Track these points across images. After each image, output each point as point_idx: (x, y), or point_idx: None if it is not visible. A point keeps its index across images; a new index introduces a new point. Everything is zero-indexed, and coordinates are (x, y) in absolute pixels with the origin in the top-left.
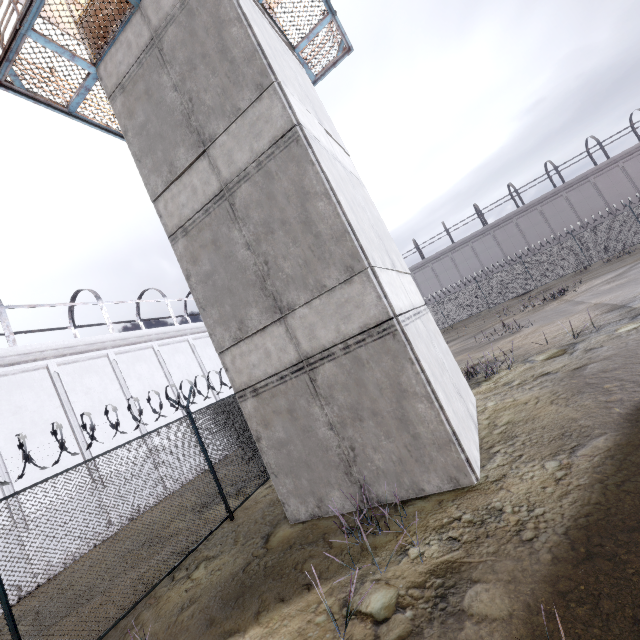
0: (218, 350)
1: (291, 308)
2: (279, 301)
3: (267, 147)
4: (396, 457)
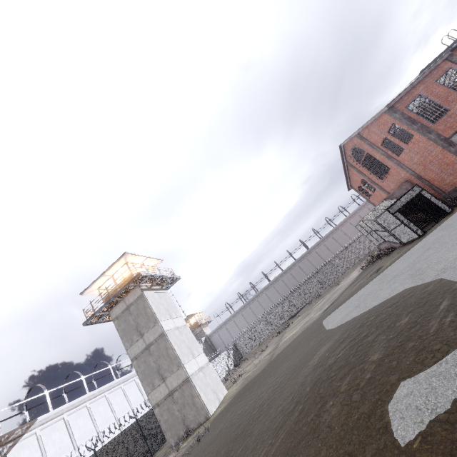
0: (147, 394)
1: (166, 378)
2: (163, 376)
3: (158, 336)
4: (194, 415)
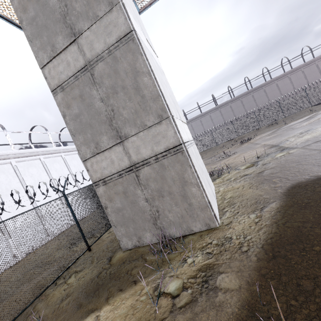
0: (83, 159)
1: (126, 137)
2: (120, 132)
3: (115, 42)
4: (180, 215)
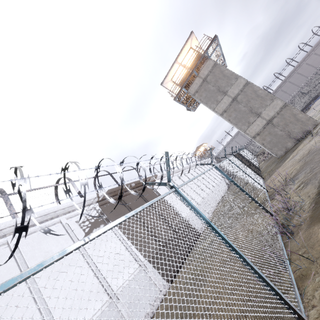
0: (244, 131)
1: (260, 113)
2: (257, 113)
3: (242, 87)
4: (299, 128)
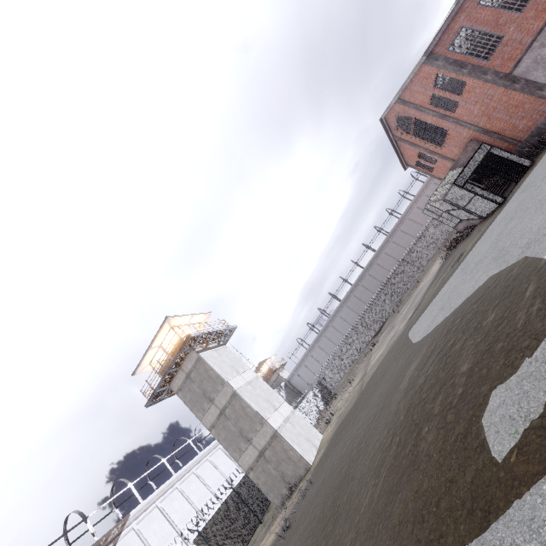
0: (236, 460)
1: (251, 439)
2: (248, 438)
3: (230, 398)
4: (292, 469)
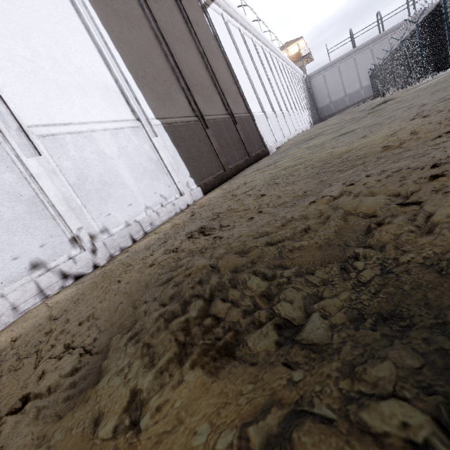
0: None
1: None
2: None
3: None
4: None
